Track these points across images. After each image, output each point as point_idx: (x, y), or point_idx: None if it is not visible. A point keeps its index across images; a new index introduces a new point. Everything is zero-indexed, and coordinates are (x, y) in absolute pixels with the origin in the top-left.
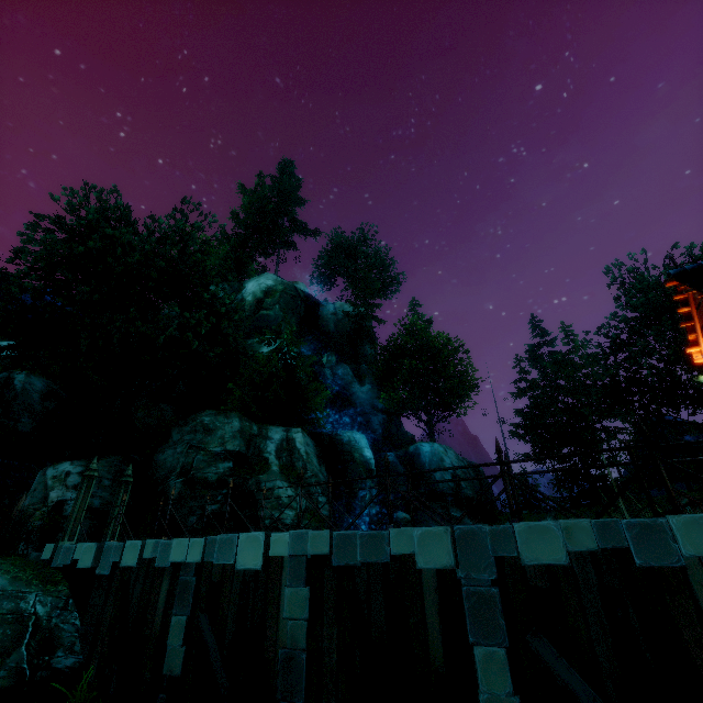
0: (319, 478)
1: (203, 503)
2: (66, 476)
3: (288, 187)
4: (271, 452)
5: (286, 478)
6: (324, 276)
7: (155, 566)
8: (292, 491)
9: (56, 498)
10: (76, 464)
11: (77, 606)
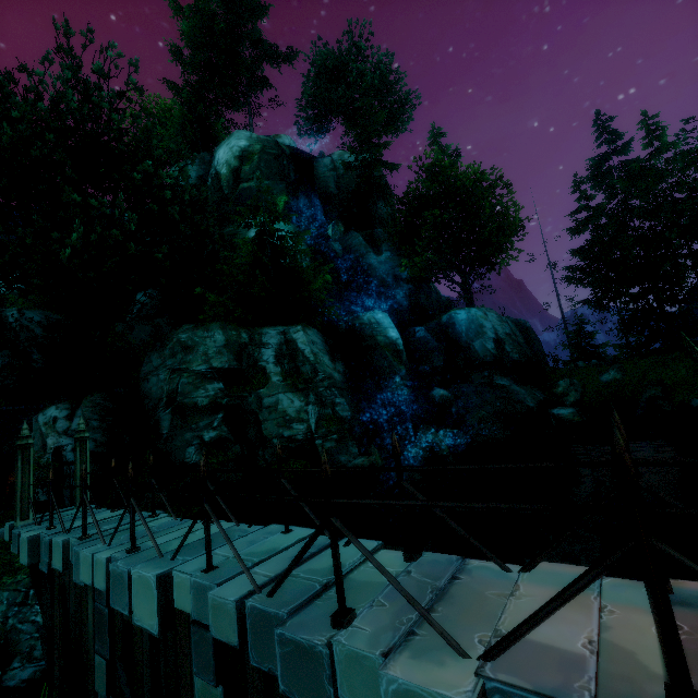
0: (333, 378)
1: (199, 432)
2: (54, 422)
3: None
4: (268, 360)
5: (290, 388)
6: (312, 119)
7: (73, 580)
8: (300, 401)
9: (53, 445)
10: (60, 407)
11: (37, 599)
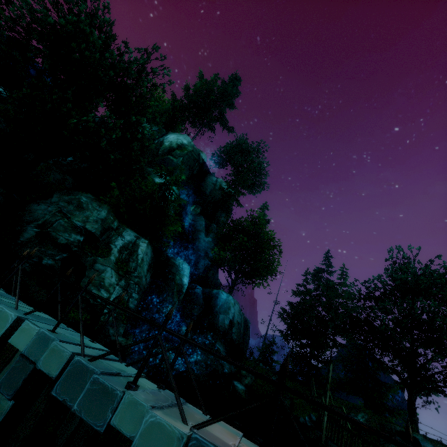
0: (141, 280)
1: (43, 255)
2: None
3: (229, 91)
4: (117, 245)
5: (116, 269)
6: (221, 158)
7: None
8: (116, 280)
9: None
10: None
11: None
